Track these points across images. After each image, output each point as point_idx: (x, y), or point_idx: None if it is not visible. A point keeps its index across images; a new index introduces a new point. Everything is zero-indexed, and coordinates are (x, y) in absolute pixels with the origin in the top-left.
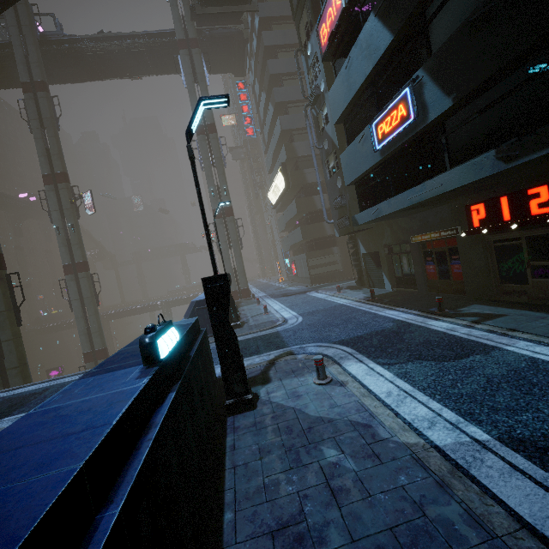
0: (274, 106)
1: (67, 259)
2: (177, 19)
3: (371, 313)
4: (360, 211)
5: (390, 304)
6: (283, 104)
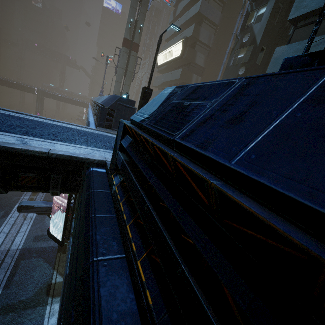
0: None
1: None
2: None
3: None
4: None
5: None
6: None
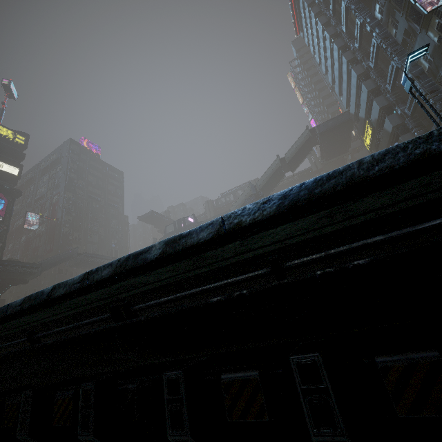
0: None
1: None
2: (312, 164)
3: None
4: None
5: None
6: None
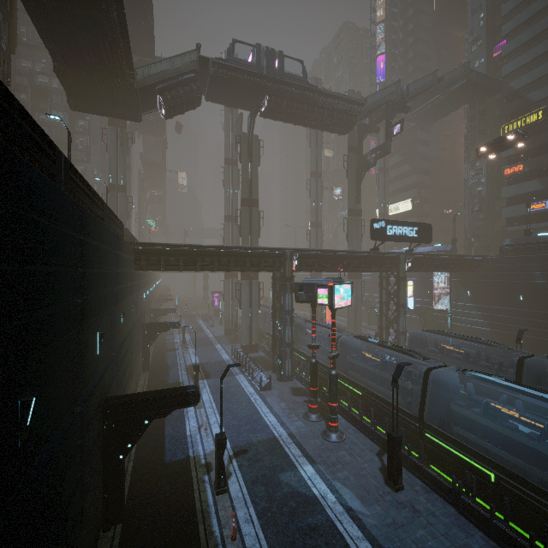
0: (413, 168)
1: (314, 219)
2: None
3: None
4: (506, 227)
5: None
6: (418, 168)
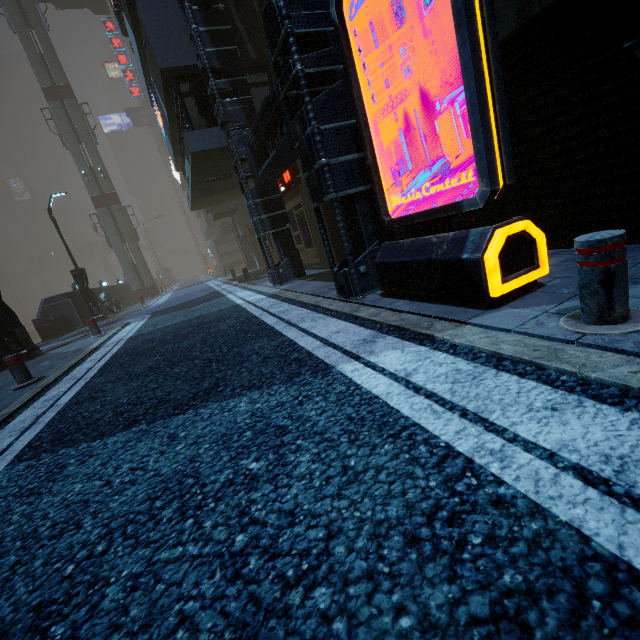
0: None
1: None
2: None
3: (211, 289)
4: None
5: (234, 280)
6: None
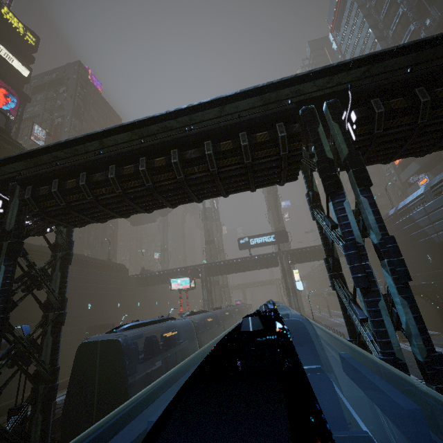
0: None
1: None
2: None
3: None
4: None
5: None
6: None
